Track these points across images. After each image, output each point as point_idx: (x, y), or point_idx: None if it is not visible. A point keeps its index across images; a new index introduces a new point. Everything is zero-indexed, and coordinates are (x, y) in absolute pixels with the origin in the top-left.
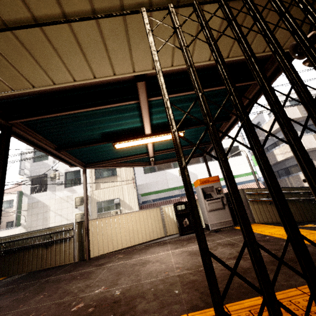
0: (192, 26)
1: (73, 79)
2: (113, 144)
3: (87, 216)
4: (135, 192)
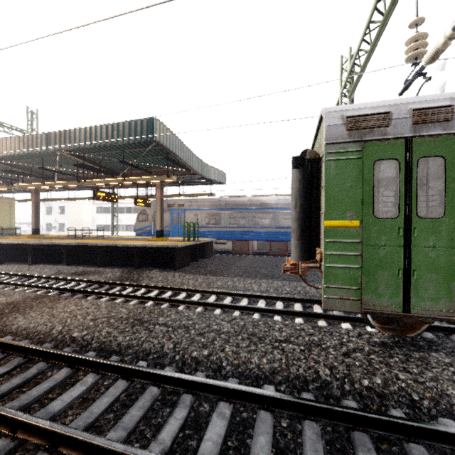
0: None
1: None
2: None
3: None
4: None
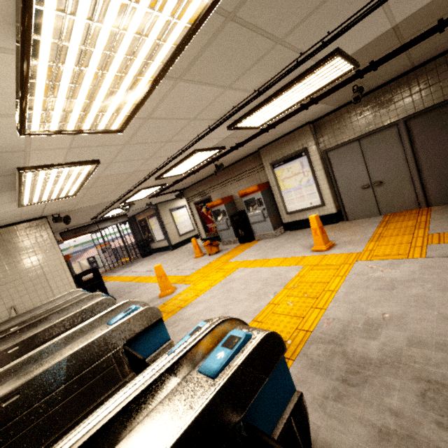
0: None
1: None
2: (63, 242)
3: None
4: None
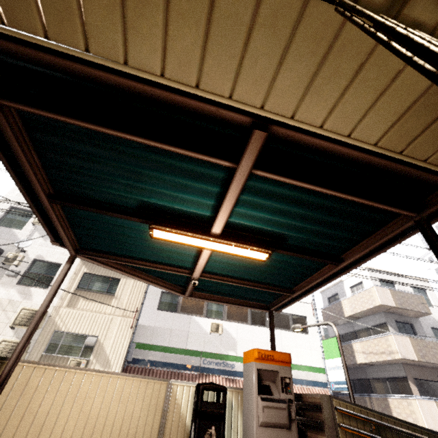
0: (387, 74)
1: (161, 71)
2: (151, 227)
3: (23, 350)
4: (130, 335)
